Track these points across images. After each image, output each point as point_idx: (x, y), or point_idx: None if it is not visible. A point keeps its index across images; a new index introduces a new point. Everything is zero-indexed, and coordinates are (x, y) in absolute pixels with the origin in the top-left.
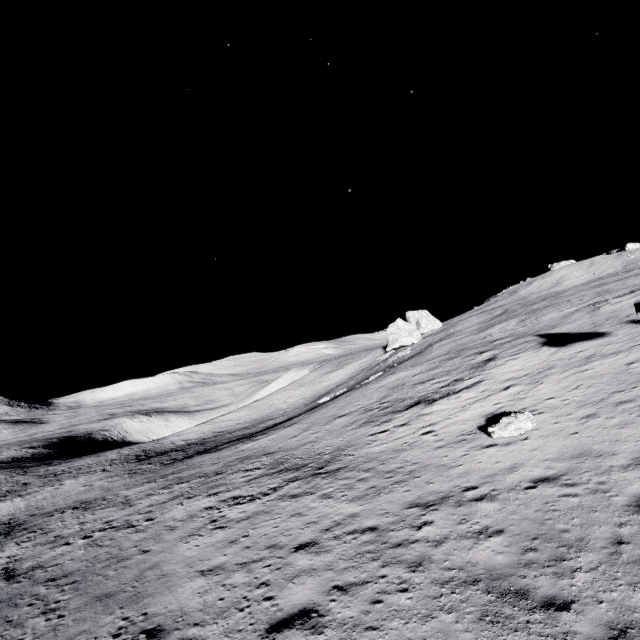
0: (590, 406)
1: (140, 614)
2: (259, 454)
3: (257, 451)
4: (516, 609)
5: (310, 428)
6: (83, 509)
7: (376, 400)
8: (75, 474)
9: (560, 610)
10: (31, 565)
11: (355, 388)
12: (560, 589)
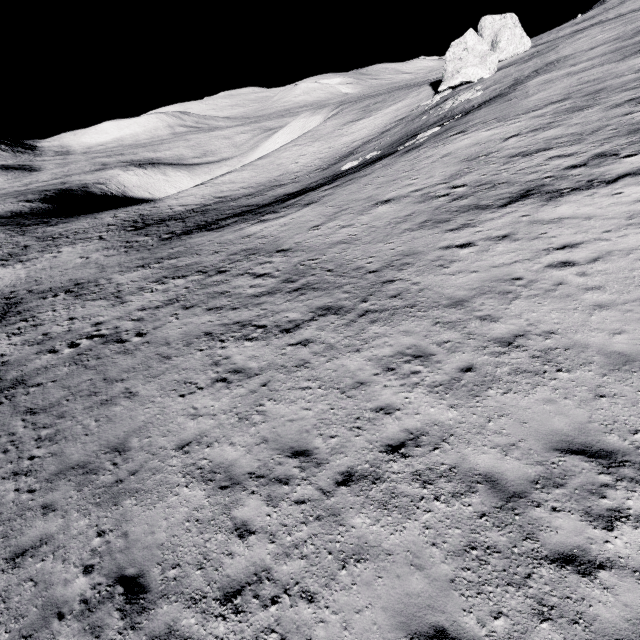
0: None
1: (119, 533)
2: (270, 249)
3: (267, 243)
4: None
5: (338, 216)
6: (75, 296)
7: (441, 180)
8: (72, 240)
9: None
10: (15, 377)
11: (397, 152)
12: None
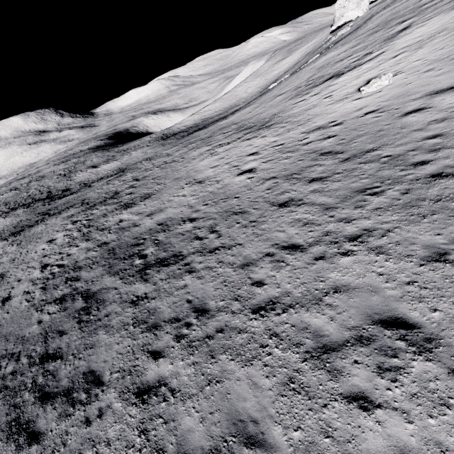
0: (436, 63)
1: (192, 180)
2: (230, 125)
3: (229, 124)
4: (324, 156)
5: (259, 106)
6: (149, 160)
7: (305, 80)
8: (134, 149)
9: (339, 154)
10: (142, 177)
11: (295, 72)
12: (344, 149)
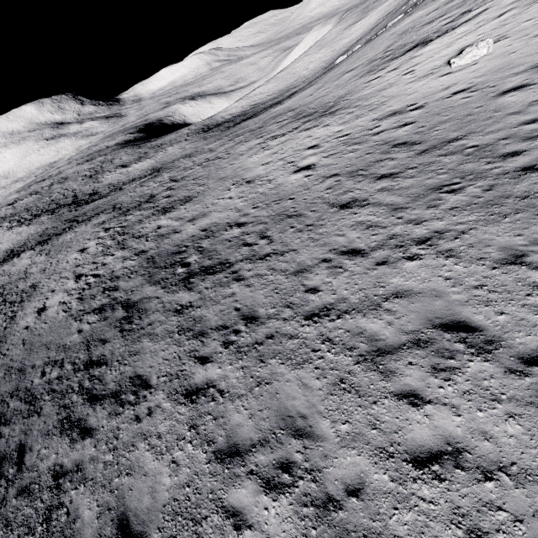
0: None
1: (240, 179)
2: (286, 112)
3: (284, 110)
4: (397, 148)
5: (323, 86)
6: (189, 157)
7: (382, 50)
8: (170, 144)
9: (416, 145)
10: (181, 177)
11: (370, 41)
12: (422, 139)
